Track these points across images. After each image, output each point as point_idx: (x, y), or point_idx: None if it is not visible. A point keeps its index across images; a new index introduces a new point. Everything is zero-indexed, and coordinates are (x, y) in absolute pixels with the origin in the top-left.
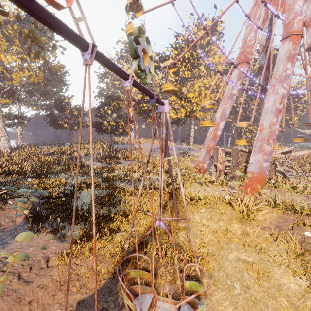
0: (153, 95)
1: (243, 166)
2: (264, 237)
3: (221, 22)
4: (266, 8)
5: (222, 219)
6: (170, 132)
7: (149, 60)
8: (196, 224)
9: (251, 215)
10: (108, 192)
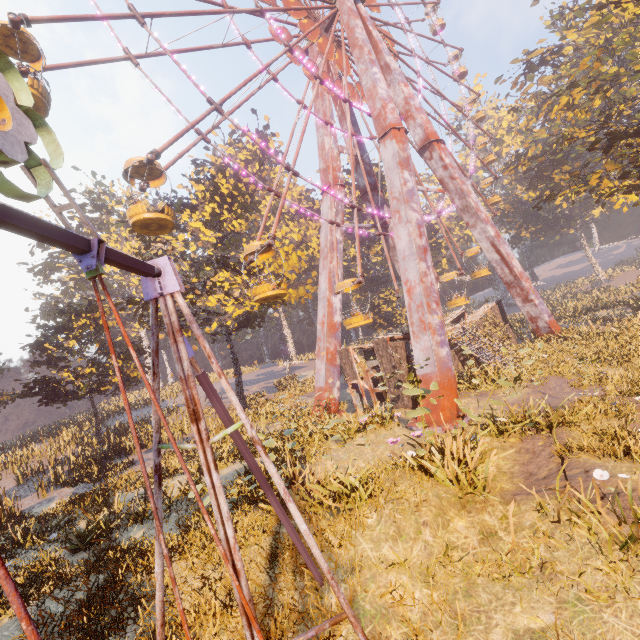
0: (82, 239)
1: (406, 369)
2: (529, 524)
3: (273, 134)
4: (336, 101)
5: (424, 521)
6: (205, 350)
7: (19, 117)
8: (372, 573)
9: (478, 479)
10: (92, 586)
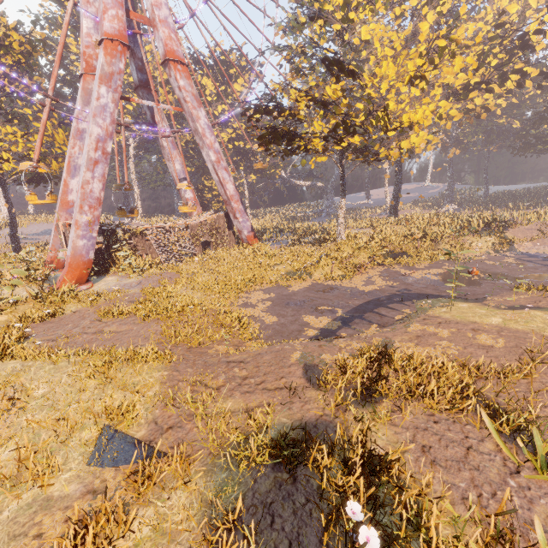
0: None
1: None
2: None
3: None
4: None
5: None
6: None
7: None
8: None
9: None
10: None
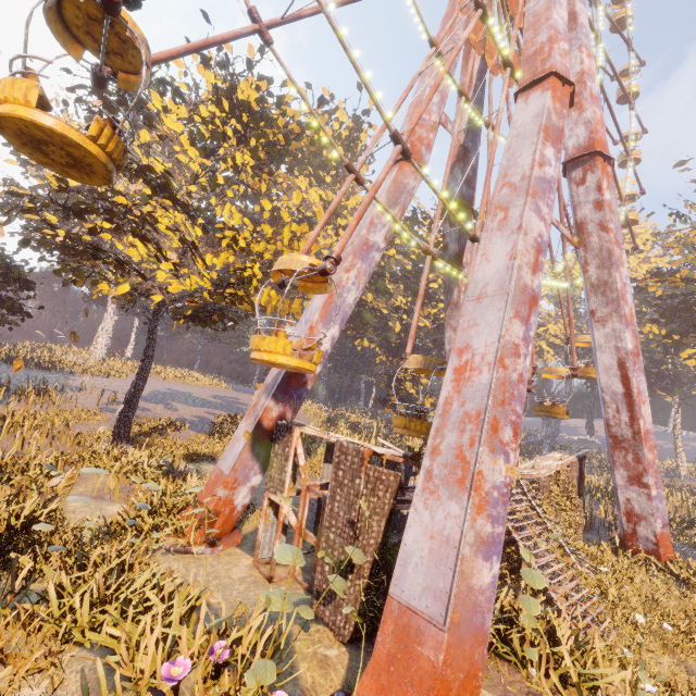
0: None
1: (377, 537)
2: None
3: (370, 124)
4: (468, 61)
5: None
6: None
7: None
8: None
9: None
10: None
